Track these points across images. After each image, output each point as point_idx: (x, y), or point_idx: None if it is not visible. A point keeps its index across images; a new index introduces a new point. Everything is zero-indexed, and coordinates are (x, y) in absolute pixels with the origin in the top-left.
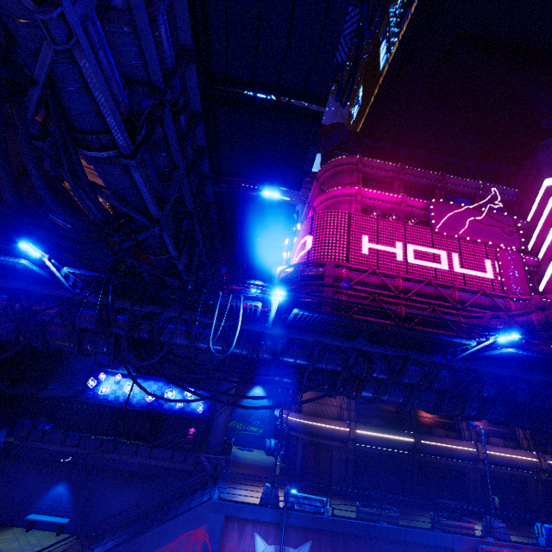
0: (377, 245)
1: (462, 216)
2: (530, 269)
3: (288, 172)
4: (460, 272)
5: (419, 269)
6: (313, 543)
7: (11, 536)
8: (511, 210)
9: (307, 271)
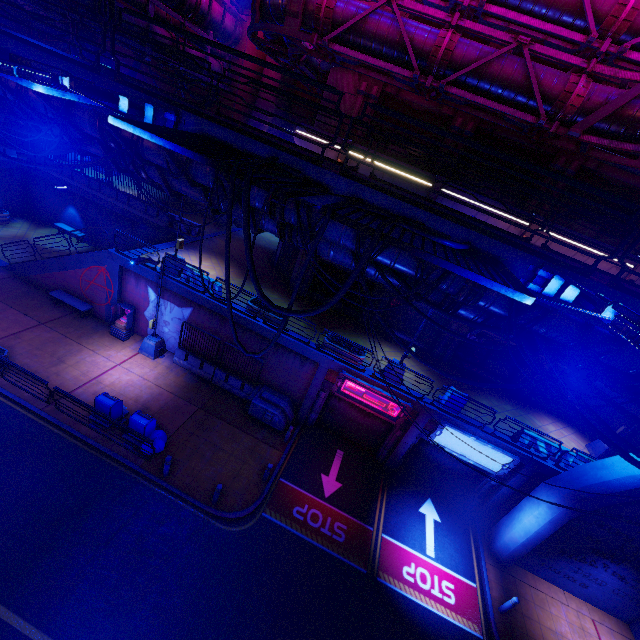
0: None
1: None
2: None
3: None
4: None
5: None
6: (194, 310)
7: (46, 233)
8: None
9: None
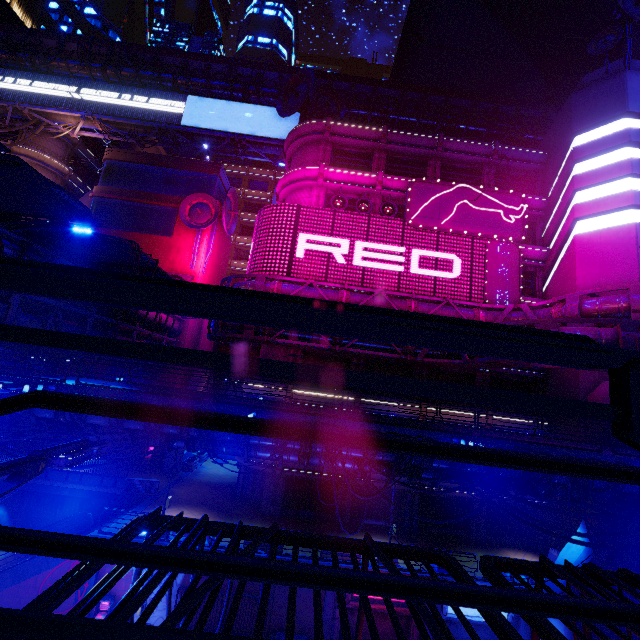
0: (330, 247)
1: (451, 198)
2: (535, 264)
3: (70, 211)
4: (432, 276)
5: (380, 275)
6: None
7: None
8: (533, 182)
9: (238, 286)
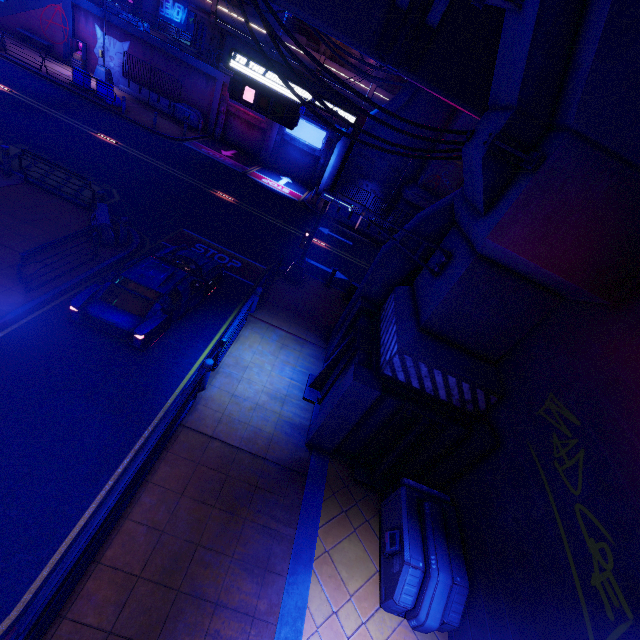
0: None
1: None
2: None
3: None
4: None
5: None
6: (131, 44)
7: None
8: None
9: None
